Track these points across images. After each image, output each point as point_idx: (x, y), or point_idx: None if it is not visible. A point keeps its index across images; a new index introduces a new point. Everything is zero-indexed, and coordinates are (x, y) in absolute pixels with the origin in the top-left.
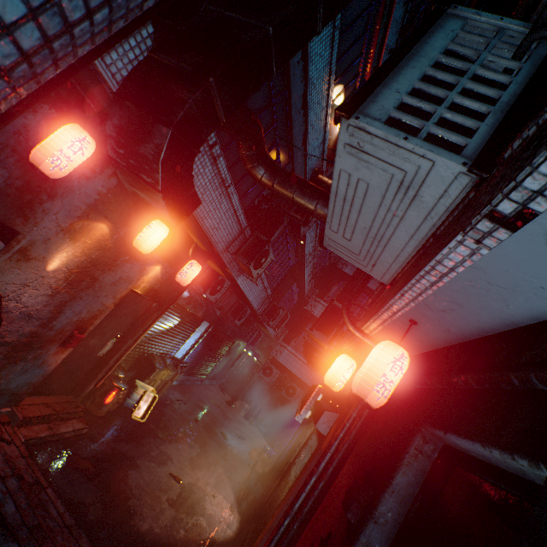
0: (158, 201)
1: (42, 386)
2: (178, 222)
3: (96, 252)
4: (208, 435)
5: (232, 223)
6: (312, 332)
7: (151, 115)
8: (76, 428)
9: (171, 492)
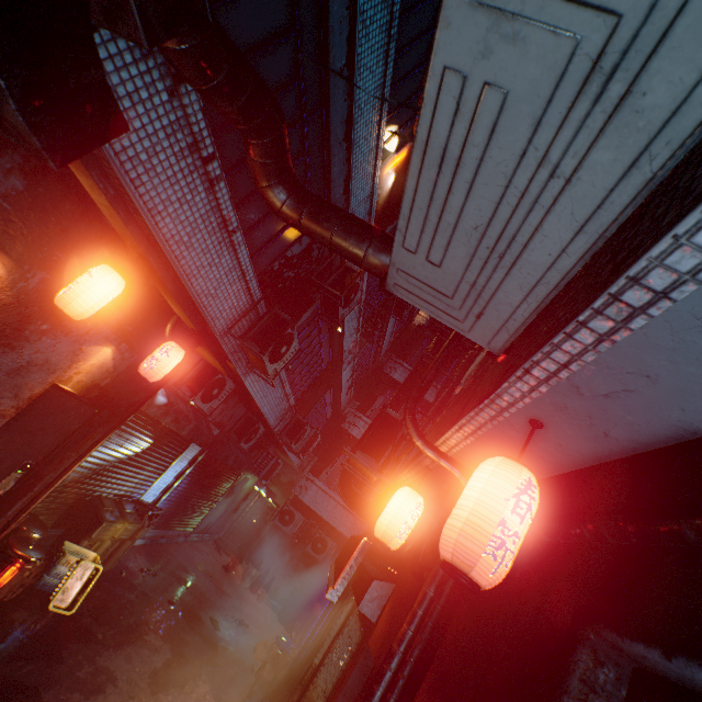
0: None
1: None
2: (56, 154)
3: None
4: (189, 626)
5: (238, 291)
6: (355, 455)
7: None
8: None
9: None
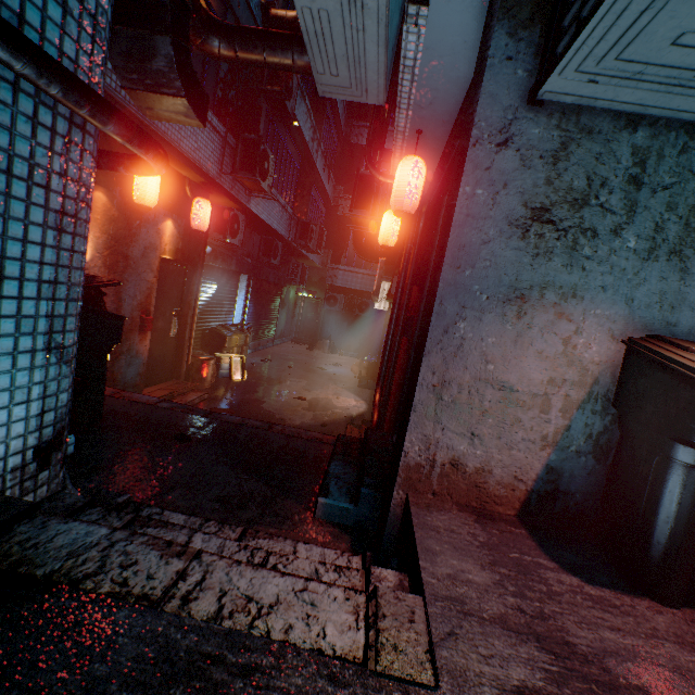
0: (184, 109)
1: (147, 378)
2: (204, 123)
3: (110, 227)
4: (307, 372)
5: (209, 135)
6: (352, 213)
7: (147, 31)
8: (198, 396)
9: (302, 406)
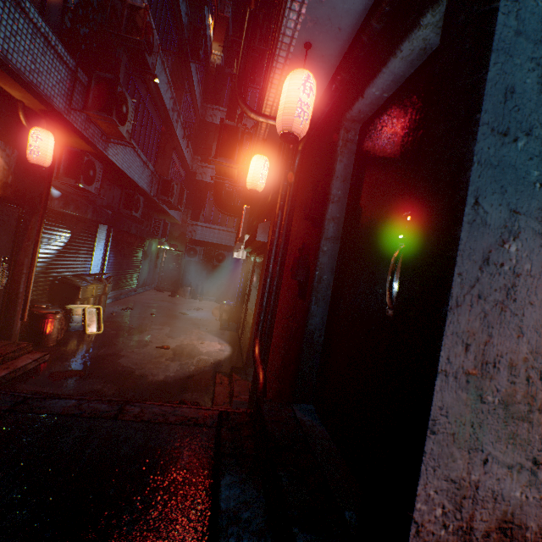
0: None
1: None
2: None
3: None
4: (170, 318)
5: (52, 62)
6: (217, 160)
7: None
8: (35, 358)
9: (166, 356)
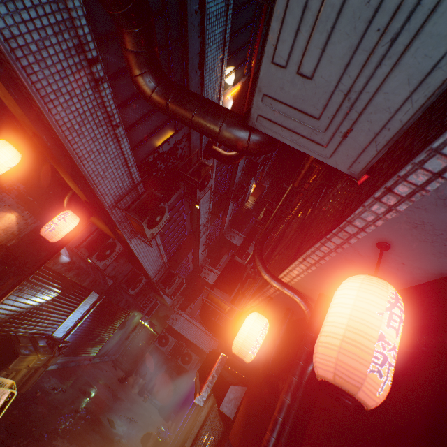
0: None
1: None
2: None
3: None
4: (91, 428)
5: (122, 174)
6: (213, 291)
7: None
8: None
9: None
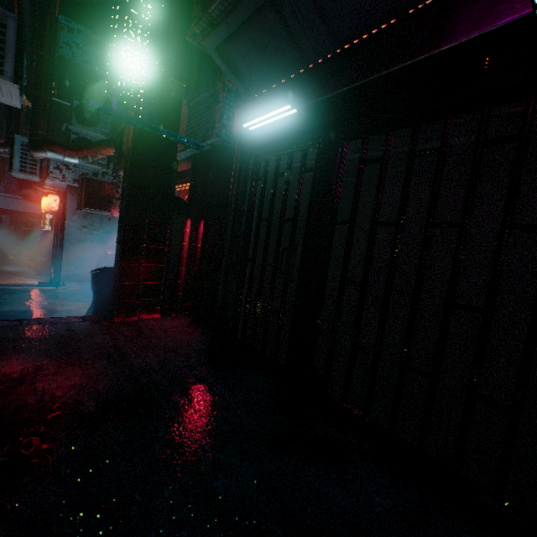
0: None
1: None
2: None
3: None
4: None
5: None
6: (24, 192)
7: None
8: None
9: None
